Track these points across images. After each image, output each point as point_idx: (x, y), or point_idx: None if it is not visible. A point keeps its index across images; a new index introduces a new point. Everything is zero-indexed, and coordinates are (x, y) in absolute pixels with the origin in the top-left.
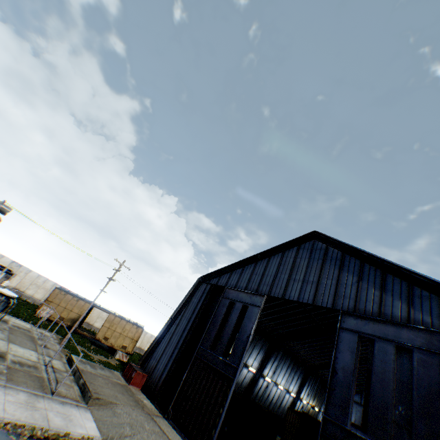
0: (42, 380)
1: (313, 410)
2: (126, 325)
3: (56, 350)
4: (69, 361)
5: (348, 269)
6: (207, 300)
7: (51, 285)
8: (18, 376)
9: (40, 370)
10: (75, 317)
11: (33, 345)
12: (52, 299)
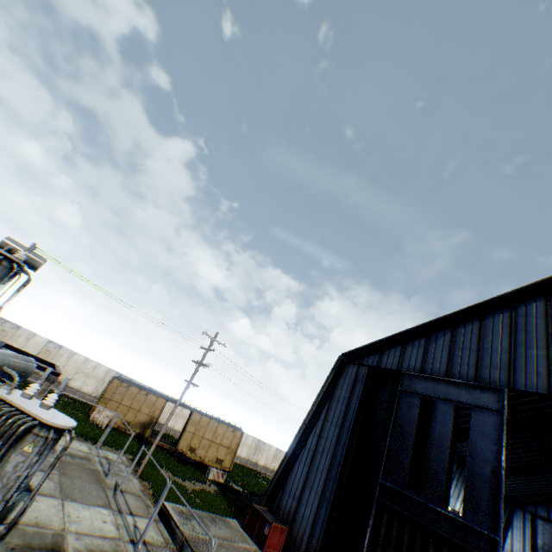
0: None
1: None
2: (217, 427)
3: (135, 494)
4: (162, 517)
5: None
6: (367, 394)
7: (104, 372)
8: None
9: None
10: (145, 421)
11: (100, 492)
12: (110, 395)
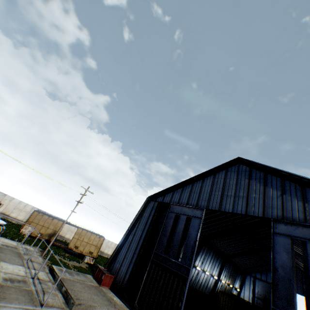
0: (31, 293)
1: (229, 286)
2: (91, 236)
3: (39, 263)
4: (50, 271)
5: (271, 185)
6: (156, 214)
7: (31, 208)
8: (10, 293)
9: (29, 284)
10: (51, 233)
11: (20, 260)
12: (32, 219)
